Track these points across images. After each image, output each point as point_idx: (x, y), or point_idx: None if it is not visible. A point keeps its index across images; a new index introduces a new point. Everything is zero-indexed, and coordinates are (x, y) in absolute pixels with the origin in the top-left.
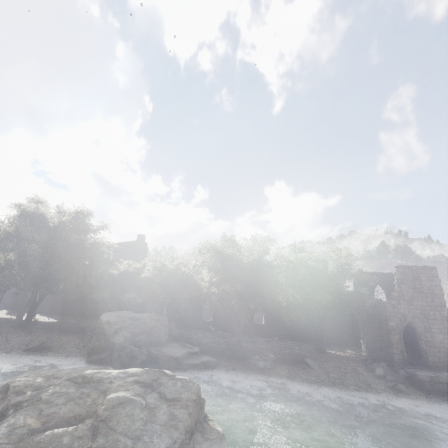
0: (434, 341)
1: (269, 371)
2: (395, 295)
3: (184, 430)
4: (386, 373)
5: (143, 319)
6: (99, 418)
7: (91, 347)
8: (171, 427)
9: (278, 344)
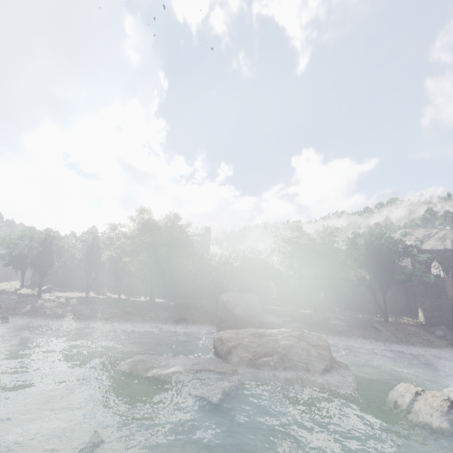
0: None
1: (347, 333)
2: None
3: (329, 361)
4: (445, 334)
5: (246, 298)
6: (281, 354)
7: (219, 318)
8: (322, 359)
9: (342, 314)
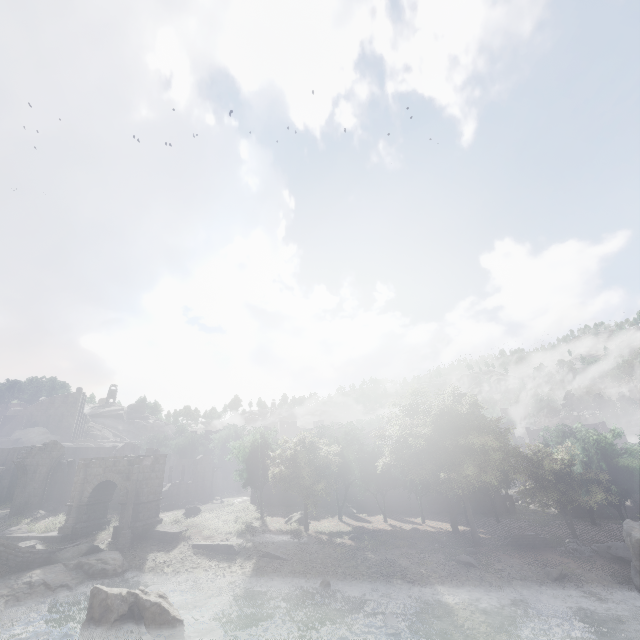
0: None
1: None
2: None
3: None
4: None
5: None
6: None
7: None
8: None
9: None
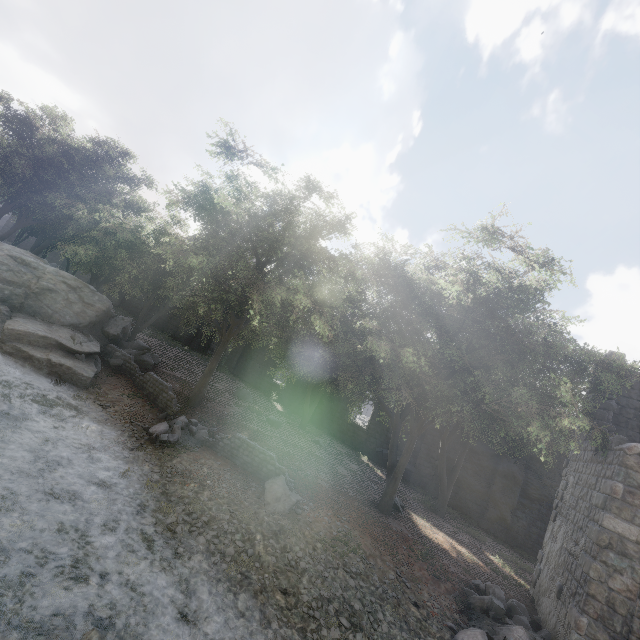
0: None
1: (160, 446)
2: None
3: None
4: None
5: (41, 272)
6: None
7: None
8: None
9: (321, 453)
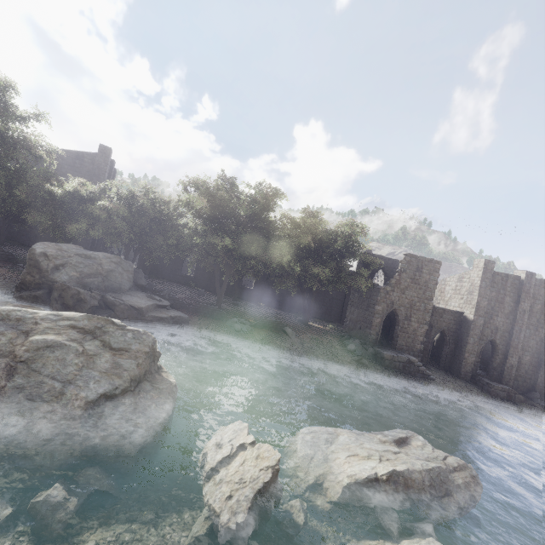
0: (409, 329)
1: (245, 334)
2: (393, 282)
3: (129, 378)
4: (357, 349)
5: (98, 259)
6: (18, 359)
7: (20, 281)
8: (114, 375)
9: (262, 311)
